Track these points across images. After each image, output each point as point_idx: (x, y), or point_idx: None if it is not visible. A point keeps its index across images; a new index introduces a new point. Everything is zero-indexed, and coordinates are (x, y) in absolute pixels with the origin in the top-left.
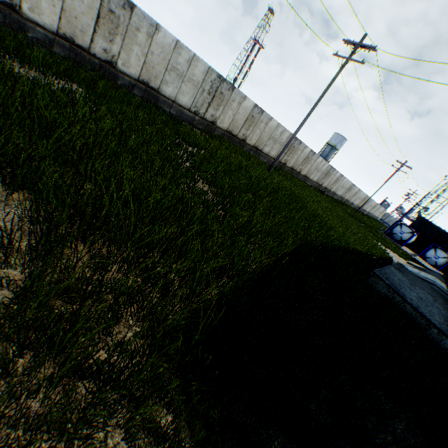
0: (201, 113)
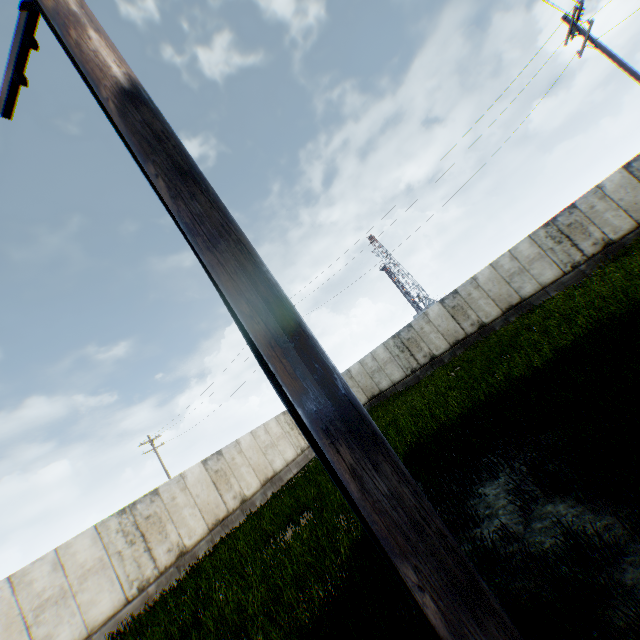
0: (578, 258)
